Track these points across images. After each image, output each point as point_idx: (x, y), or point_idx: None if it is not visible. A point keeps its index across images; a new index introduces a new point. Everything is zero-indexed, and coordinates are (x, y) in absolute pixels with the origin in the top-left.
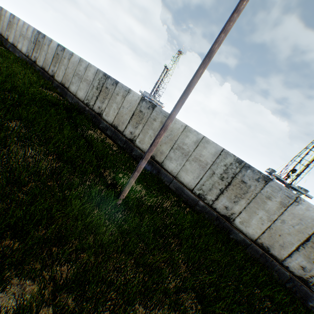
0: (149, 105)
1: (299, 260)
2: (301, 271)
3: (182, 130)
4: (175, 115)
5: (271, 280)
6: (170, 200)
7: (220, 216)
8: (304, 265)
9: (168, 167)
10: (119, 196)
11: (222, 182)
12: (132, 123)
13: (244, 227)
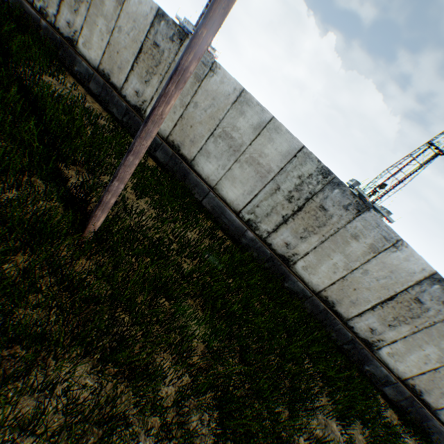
0: (174, 33)
1: (370, 322)
2: (369, 333)
3: (234, 100)
4: (207, 41)
5: (327, 344)
6: (198, 228)
7: (276, 255)
8: (375, 328)
9: (202, 169)
10: (86, 225)
11: (288, 204)
12: (139, 71)
13: (307, 275)
